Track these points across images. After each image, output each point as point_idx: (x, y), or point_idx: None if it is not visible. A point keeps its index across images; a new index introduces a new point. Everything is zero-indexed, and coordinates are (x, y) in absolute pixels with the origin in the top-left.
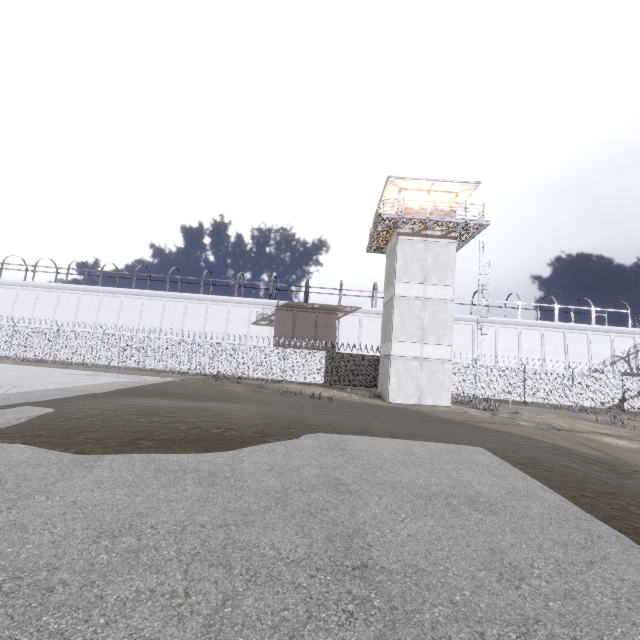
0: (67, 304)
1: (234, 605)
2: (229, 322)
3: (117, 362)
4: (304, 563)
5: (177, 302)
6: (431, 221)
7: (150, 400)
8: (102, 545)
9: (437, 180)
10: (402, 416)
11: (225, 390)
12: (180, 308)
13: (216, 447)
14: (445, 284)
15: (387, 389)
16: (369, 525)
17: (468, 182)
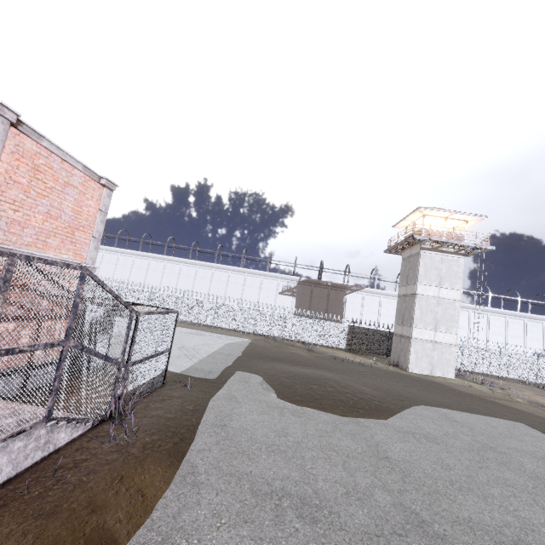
0: (139, 267)
1: (539, 502)
2: (261, 290)
3: (193, 319)
4: (538, 489)
5: (222, 272)
6: (449, 243)
7: (280, 366)
8: (453, 473)
9: (455, 212)
10: (436, 388)
11: (295, 354)
12: (224, 277)
13: (395, 415)
14: (454, 288)
15: (407, 362)
16: (538, 473)
17: (478, 216)
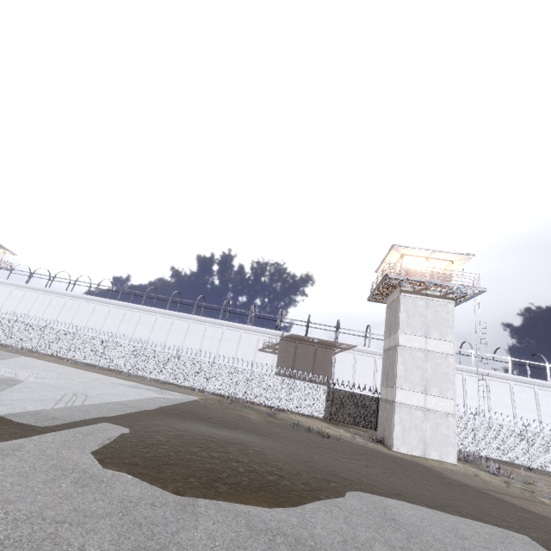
0: (114, 317)
1: None
2: (239, 346)
3: (147, 373)
4: None
5: (199, 324)
6: (431, 283)
7: (191, 424)
8: None
9: (435, 250)
10: (416, 473)
11: (242, 416)
12: (201, 329)
13: (281, 500)
14: (445, 339)
15: (391, 436)
16: None
17: (463, 254)
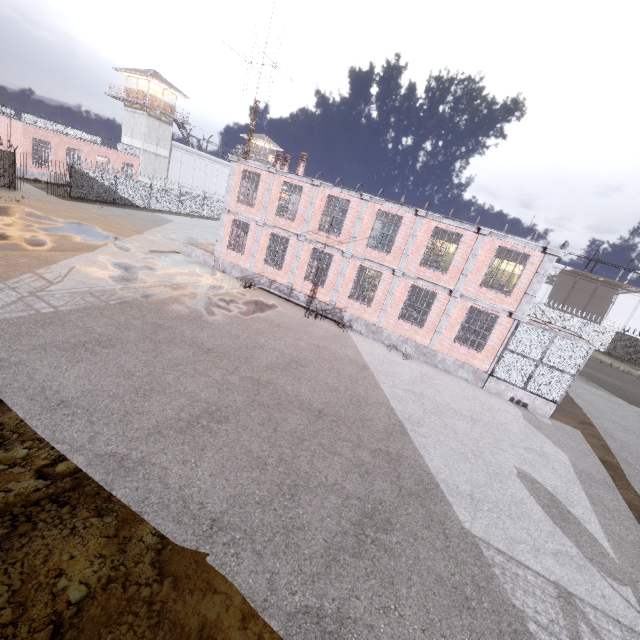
0: None
1: None
2: None
3: None
4: None
5: None
6: None
7: None
8: None
9: None
10: None
11: None
12: None
13: None
14: None
15: None
16: None
17: None
